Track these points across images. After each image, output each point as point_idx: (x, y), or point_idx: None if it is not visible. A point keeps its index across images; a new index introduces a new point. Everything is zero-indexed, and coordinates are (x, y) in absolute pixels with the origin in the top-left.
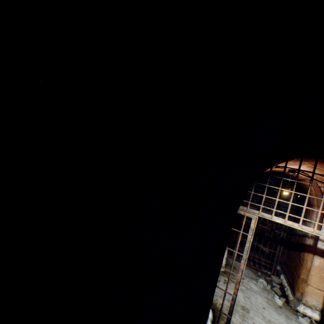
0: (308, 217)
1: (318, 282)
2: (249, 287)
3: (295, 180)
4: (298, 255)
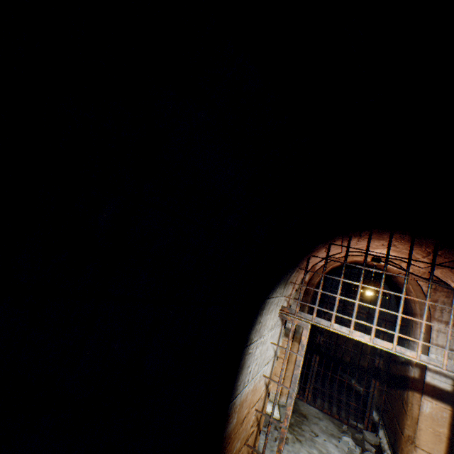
0: (411, 333)
1: (432, 442)
2: (325, 450)
3: (362, 267)
4: (401, 395)
